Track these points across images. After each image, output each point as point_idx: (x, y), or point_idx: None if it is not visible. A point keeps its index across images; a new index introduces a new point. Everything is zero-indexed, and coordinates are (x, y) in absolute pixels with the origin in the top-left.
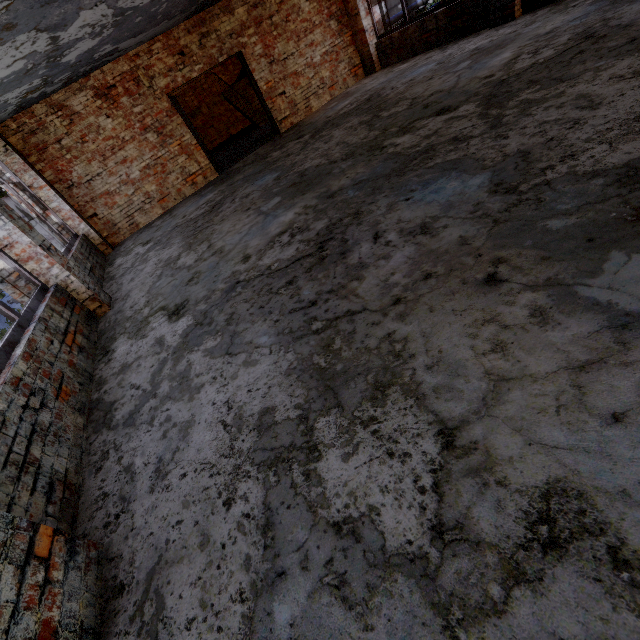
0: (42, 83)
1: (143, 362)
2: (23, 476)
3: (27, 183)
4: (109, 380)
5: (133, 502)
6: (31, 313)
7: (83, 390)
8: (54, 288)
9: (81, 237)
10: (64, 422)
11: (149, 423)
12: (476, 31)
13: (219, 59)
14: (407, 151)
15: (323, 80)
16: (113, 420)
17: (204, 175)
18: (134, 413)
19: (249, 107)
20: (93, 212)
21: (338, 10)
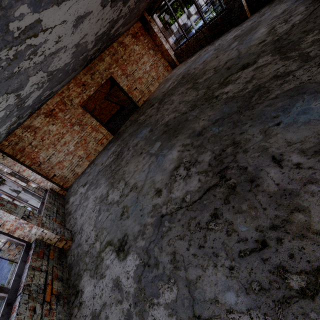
0: (17, 119)
1: (109, 313)
2: None
3: (16, 170)
4: None
5: None
6: (18, 280)
7: None
8: (34, 245)
9: (49, 191)
10: None
11: None
12: (226, 31)
13: (102, 82)
14: (239, 93)
15: (153, 77)
16: None
17: (106, 138)
18: None
19: (118, 100)
20: (53, 174)
21: (152, 45)
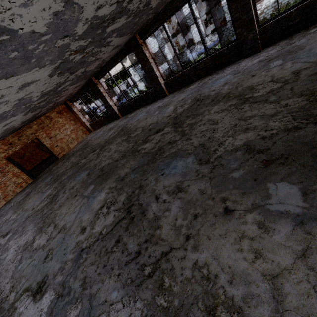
0: None
1: None
2: None
3: None
4: None
5: None
6: None
7: None
8: None
9: None
10: None
11: None
12: (114, 120)
13: (28, 142)
14: (82, 165)
15: (73, 138)
16: None
17: (26, 182)
18: None
19: None
20: None
21: (73, 118)
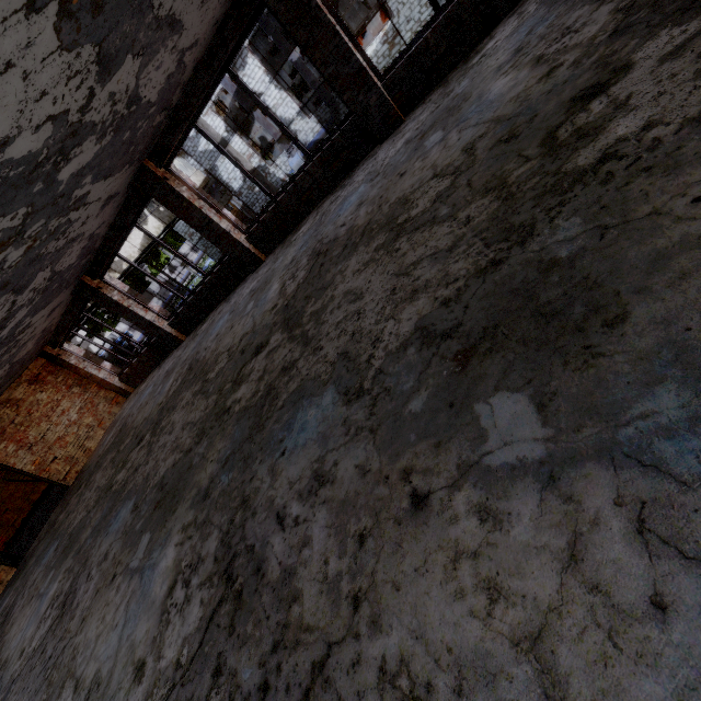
0: None
1: None
2: None
3: None
4: None
5: None
6: None
7: None
8: None
9: None
10: None
11: None
12: (172, 351)
13: None
14: (119, 487)
15: (89, 425)
16: None
17: None
18: None
19: None
20: None
21: (75, 380)
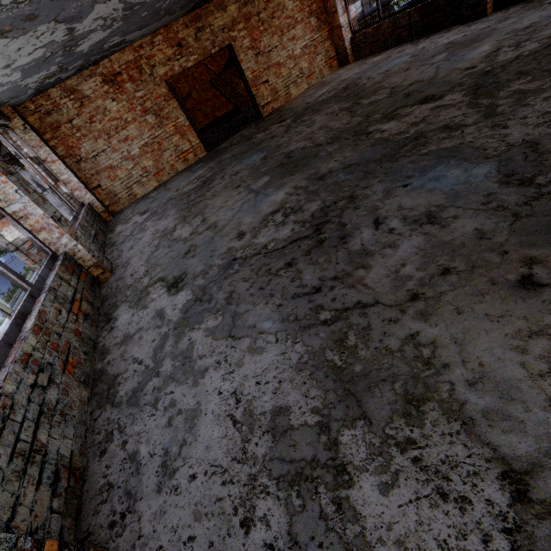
0: (58, 70)
1: (144, 335)
2: (29, 468)
3: (42, 157)
4: (112, 350)
5: (139, 501)
6: (42, 282)
7: (88, 360)
8: (63, 256)
9: (87, 206)
10: (70, 397)
11: (153, 405)
12: (447, 27)
13: (212, 51)
14: (395, 137)
15: (302, 70)
16: (116, 396)
17: (194, 153)
18: (137, 391)
19: (233, 93)
20: (97, 184)
21: (318, 8)
